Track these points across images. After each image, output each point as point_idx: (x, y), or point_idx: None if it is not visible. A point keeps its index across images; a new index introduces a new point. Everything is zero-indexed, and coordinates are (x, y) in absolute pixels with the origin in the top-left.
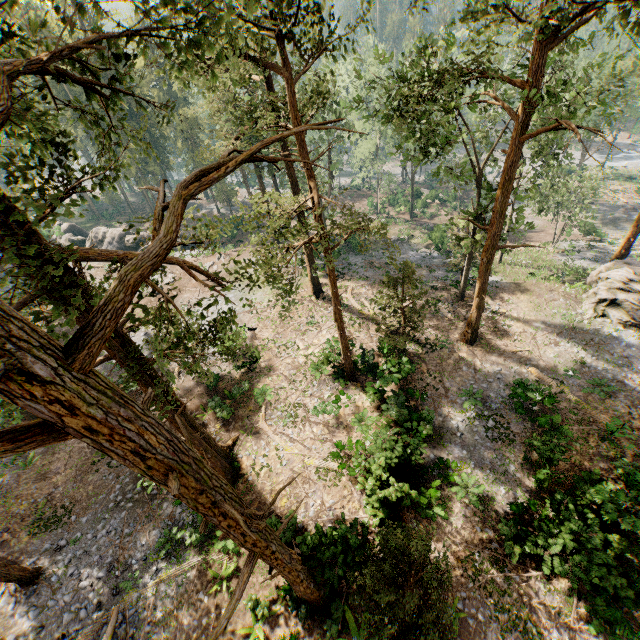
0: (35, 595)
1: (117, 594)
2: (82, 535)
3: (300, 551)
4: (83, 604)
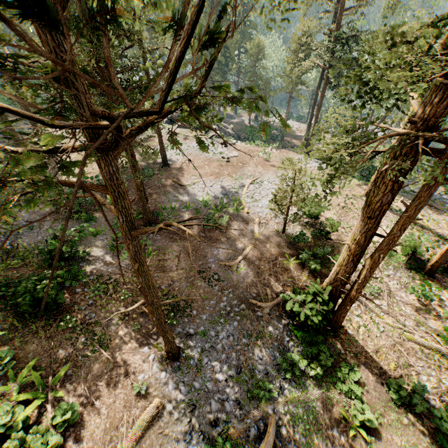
0: (180, 372)
1: (252, 399)
2: (205, 330)
3: (432, 424)
4: (223, 397)
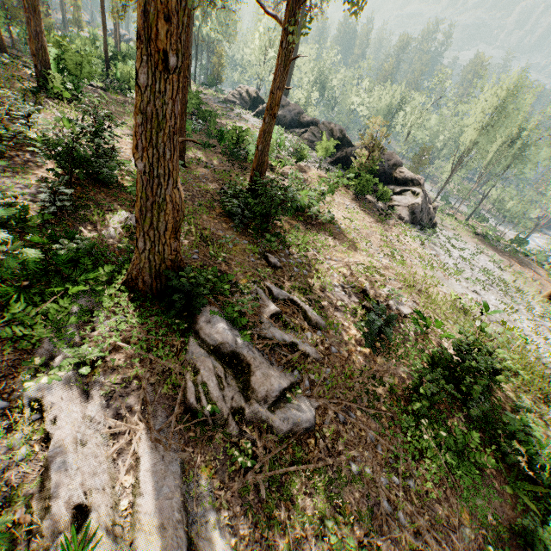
0: None
1: None
2: None
3: None
4: None
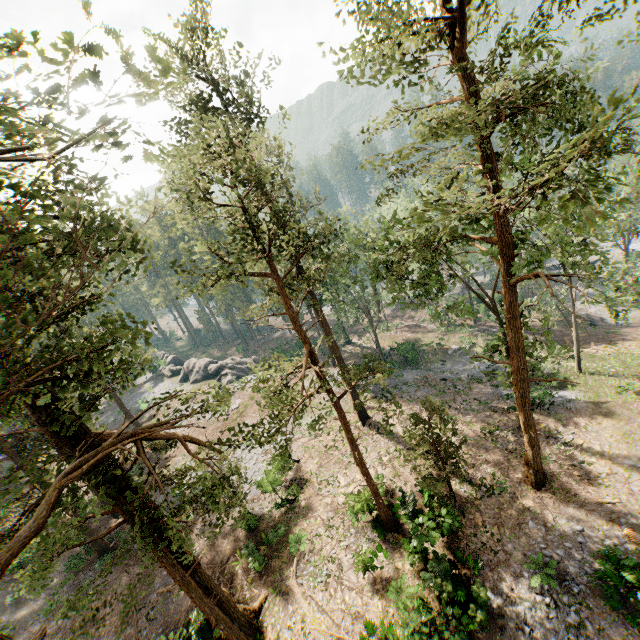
0: None
1: None
2: None
3: None
4: None
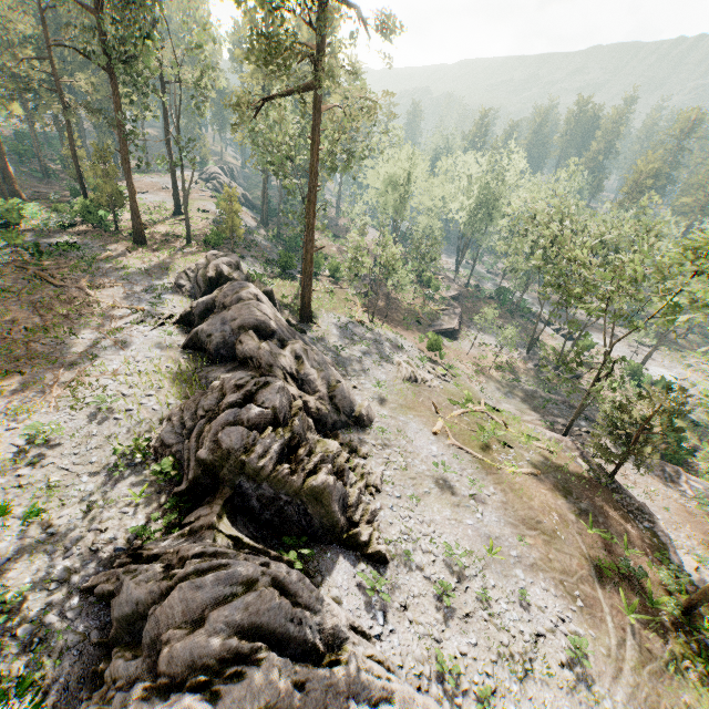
0: None
1: None
2: None
3: None
4: None
